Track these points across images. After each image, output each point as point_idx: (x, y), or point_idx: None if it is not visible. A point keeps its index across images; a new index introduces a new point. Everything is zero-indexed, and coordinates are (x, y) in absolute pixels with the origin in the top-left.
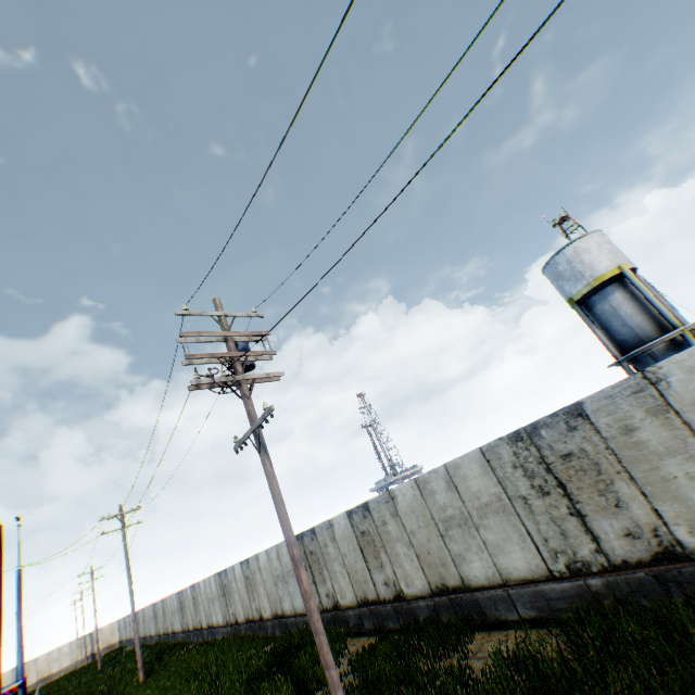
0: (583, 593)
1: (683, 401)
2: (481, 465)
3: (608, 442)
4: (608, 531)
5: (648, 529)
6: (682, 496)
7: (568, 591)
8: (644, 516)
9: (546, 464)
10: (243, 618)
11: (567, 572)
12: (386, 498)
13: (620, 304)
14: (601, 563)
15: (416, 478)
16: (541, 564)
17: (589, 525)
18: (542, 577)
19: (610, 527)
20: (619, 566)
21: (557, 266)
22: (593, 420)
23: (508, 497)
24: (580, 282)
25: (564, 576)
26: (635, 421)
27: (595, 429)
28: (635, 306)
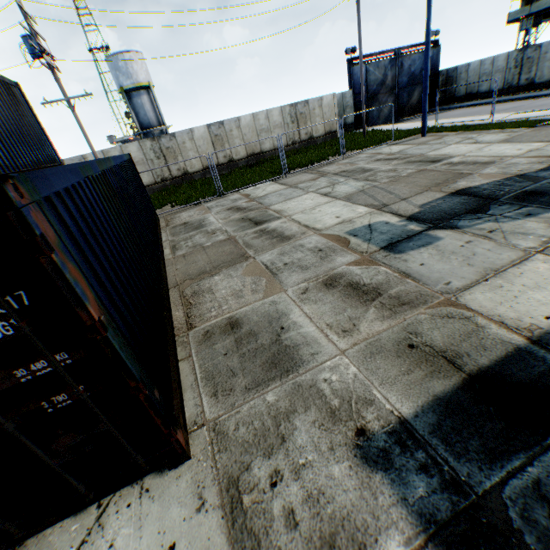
0: (164, 186)
1: (196, 138)
2: (138, 148)
3: (179, 146)
4: (174, 169)
5: (183, 168)
6: (191, 160)
7: (160, 186)
8: (183, 165)
9: (162, 150)
10: None
11: (161, 181)
12: (80, 159)
13: (146, 104)
14: (170, 178)
15: (103, 150)
16: (154, 180)
17: (170, 168)
18: (153, 184)
19: (175, 168)
20: (175, 178)
21: (119, 62)
22: (177, 139)
23: (147, 160)
24: (130, 81)
25: (160, 182)
26: (186, 141)
27: (177, 141)
28: (152, 108)
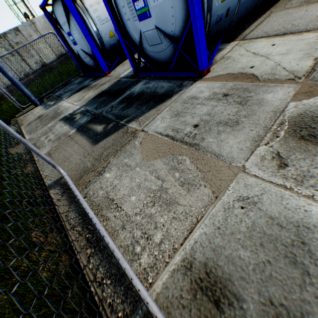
0: None
1: None
2: None
3: None
4: None
5: None
6: None
7: None
8: None
9: None
10: (55, 58)
11: None
12: None
13: None
14: None
15: None
16: None
17: None
18: None
19: None
20: None
21: None
22: None
23: None
24: None
25: None
26: None
27: None
28: None
